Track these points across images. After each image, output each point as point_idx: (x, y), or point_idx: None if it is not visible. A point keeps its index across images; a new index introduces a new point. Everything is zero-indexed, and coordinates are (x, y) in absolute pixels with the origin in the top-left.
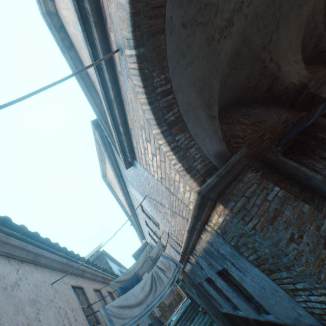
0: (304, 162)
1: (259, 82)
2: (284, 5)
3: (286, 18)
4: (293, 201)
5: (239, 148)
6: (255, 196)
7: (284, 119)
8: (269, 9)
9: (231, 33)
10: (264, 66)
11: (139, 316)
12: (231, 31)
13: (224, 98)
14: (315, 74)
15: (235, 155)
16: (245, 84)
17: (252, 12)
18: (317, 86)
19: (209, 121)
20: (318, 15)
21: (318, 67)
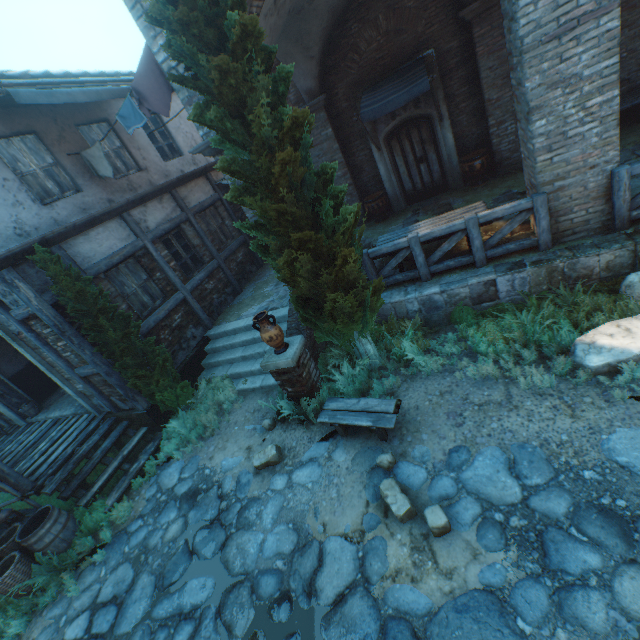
0: None
1: None
2: None
3: None
4: (332, 141)
5: (348, 71)
6: (316, 130)
7: (426, 40)
8: None
9: None
10: None
11: None
12: None
13: None
14: None
15: (314, 101)
16: None
17: None
18: (487, 8)
19: (307, 62)
20: None
21: None
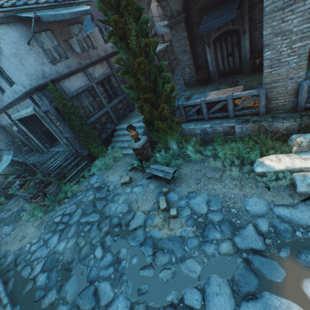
0: None
1: None
2: None
3: None
4: (186, 40)
5: None
6: (178, 33)
7: None
8: None
9: None
10: None
11: (165, 32)
12: None
13: None
14: None
15: (179, 17)
16: None
17: None
18: None
19: None
20: None
21: None
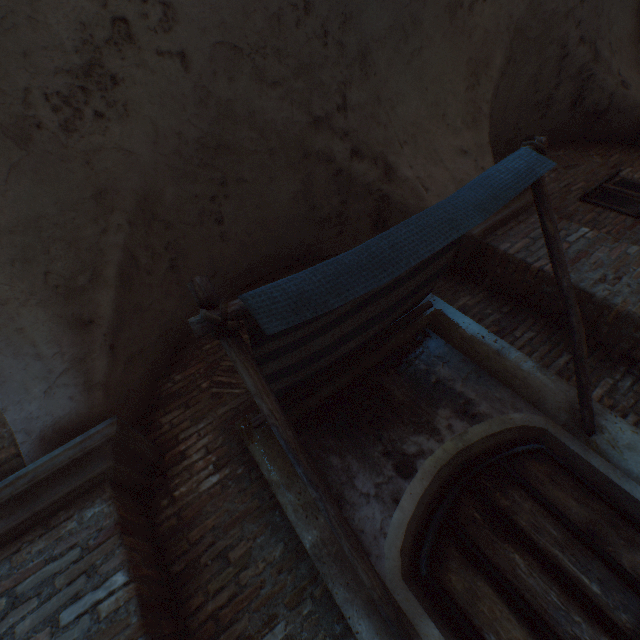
0: (331, 465)
1: (344, 207)
2: (372, 10)
3: (403, 43)
4: None
5: (223, 389)
6: (38, 601)
7: None
8: (292, 27)
9: (128, 103)
10: (339, 169)
11: None
12: (124, 98)
13: (246, 247)
14: (565, 171)
15: (59, 449)
16: (307, 212)
17: (206, 41)
18: (499, 219)
19: (66, 334)
20: (562, 24)
21: (586, 153)
